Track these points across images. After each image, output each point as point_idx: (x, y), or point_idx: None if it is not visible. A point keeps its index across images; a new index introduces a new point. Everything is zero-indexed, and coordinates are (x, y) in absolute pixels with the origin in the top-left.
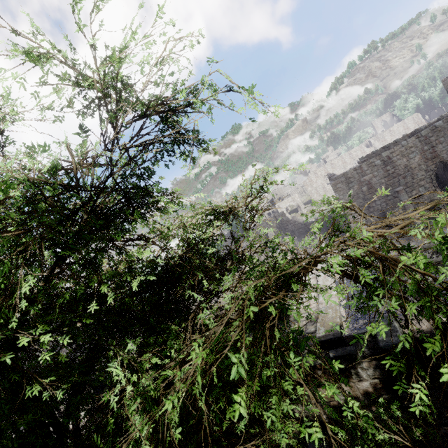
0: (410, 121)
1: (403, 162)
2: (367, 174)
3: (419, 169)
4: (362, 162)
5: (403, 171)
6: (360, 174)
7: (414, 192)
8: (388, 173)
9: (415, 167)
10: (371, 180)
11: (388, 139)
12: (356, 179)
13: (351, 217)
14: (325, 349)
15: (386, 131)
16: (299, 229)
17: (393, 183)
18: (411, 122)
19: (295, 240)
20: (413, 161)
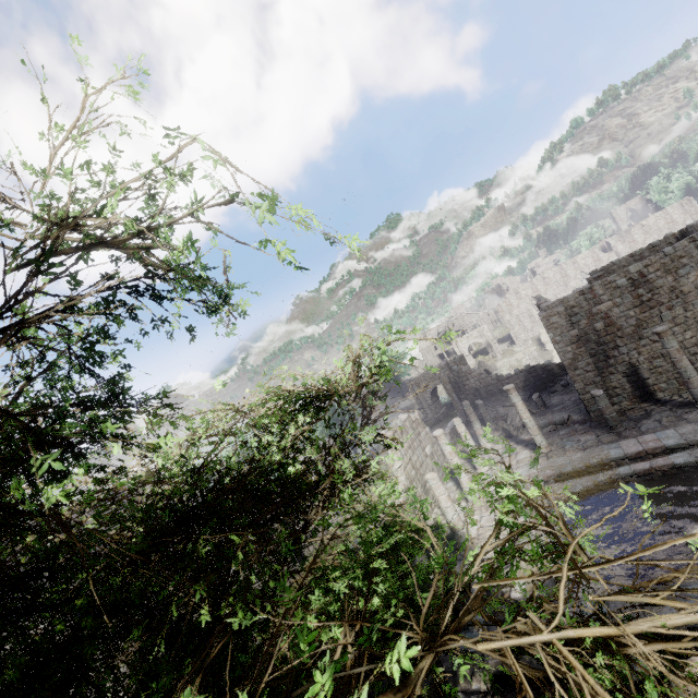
0: (677, 210)
1: (667, 281)
2: (604, 301)
3: (697, 294)
4: (595, 279)
5: (668, 298)
6: (590, 301)
7: (689, 333)
8: (641, 301)
9: (689, 291)
10: (610, 312)
11: (639, 239)
12: (584, 309)
13: (575, 373)
14: (513, 692)
15: (636, 227)
16: (488, 386)
17: (650, 318)
18: (678, 211)
19: (479, 406)
20: (685, 280)
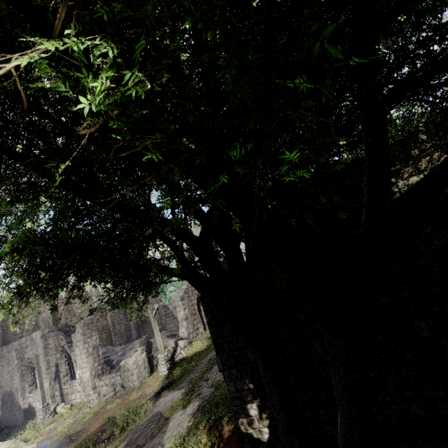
0: None
1: None
2: None
3: None
4: None
5: None
6: None
7: None
8: None
9: None
10: None
11: None
12: None
13: None
14: None
15: None
16: None
17: None
18: None
19: None
20: None
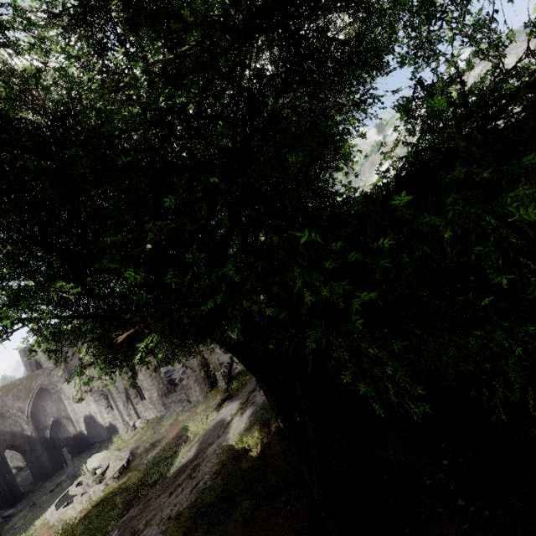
0: None
1: None
2: None
3: None
4: None
5: None
6: None
7: None
8: None
9: None
10: None
11: None
12: None
13: None
14: None
15: None
16: None
17: None
18: None
19: None
20: None
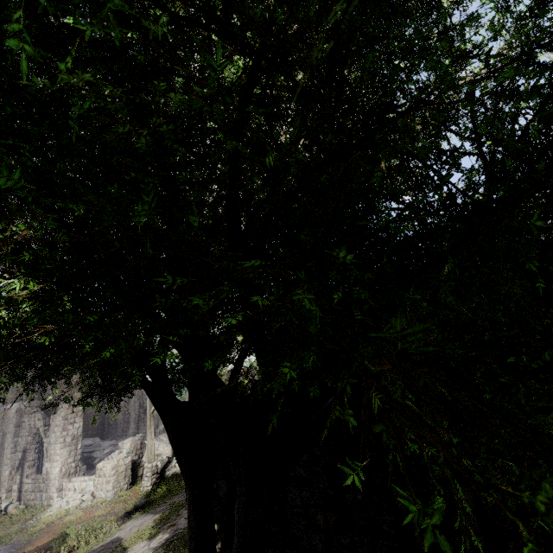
0: None
1: None
2: None
3: None
4: None
5: None
6: None
7: None
8: None
9: None
10: None
11: None
12: None
13: None
14: None
15: None
16: None
17: None
18: None
19: None
20: None
